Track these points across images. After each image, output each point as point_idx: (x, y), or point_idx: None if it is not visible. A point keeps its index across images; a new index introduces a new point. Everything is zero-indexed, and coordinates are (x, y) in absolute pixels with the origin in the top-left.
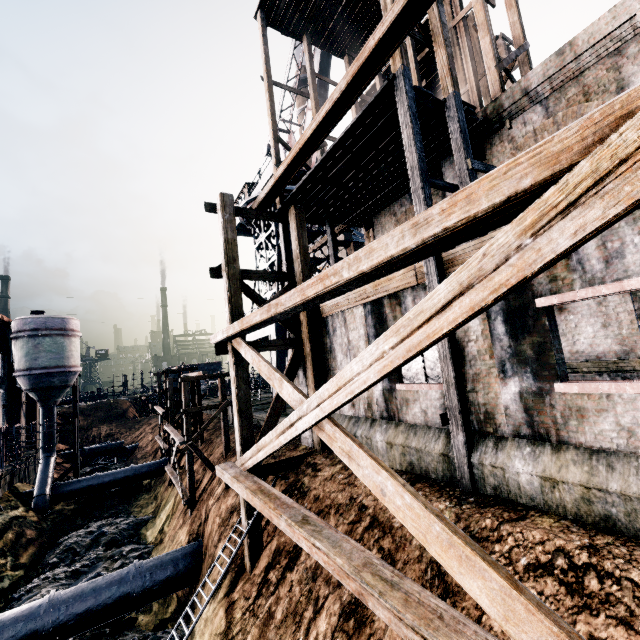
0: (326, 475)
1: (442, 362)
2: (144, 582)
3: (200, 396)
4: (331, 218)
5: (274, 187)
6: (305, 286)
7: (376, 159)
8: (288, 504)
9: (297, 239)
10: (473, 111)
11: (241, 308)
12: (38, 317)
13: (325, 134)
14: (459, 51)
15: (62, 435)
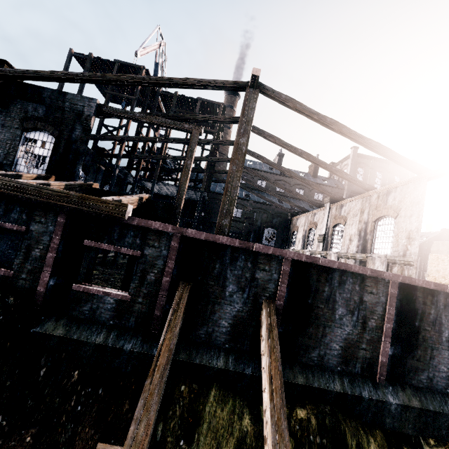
0: None
1: None
2: None
3: None
4: None
5: None
6: None
7: None
8: None
9: None
10: None
11: None
12: None
13: None
14: None
15: None
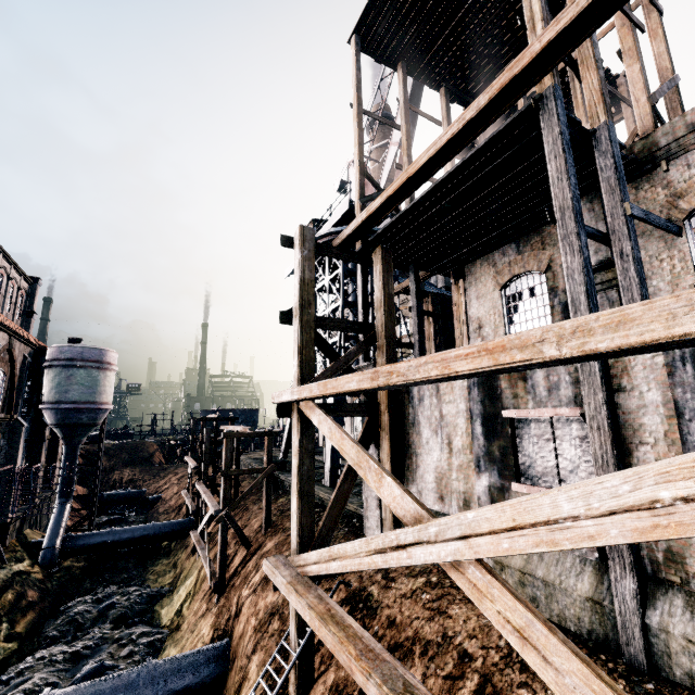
0: (403, 589)
1: (600, 469)
2: (156, 692)
3: (239, 452)
4: (416, 264)
5: (364, 223)
6: (451, 356)
7: (488, 198)
8: (376, 652)
9: (382, 285)
10: (625, 147)
11: (312, 362)
12: (75, 346)
13: (443, 162)
14: (579, 86)
15: (82, 475)
